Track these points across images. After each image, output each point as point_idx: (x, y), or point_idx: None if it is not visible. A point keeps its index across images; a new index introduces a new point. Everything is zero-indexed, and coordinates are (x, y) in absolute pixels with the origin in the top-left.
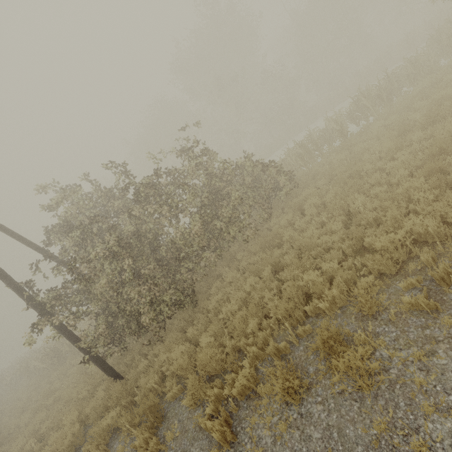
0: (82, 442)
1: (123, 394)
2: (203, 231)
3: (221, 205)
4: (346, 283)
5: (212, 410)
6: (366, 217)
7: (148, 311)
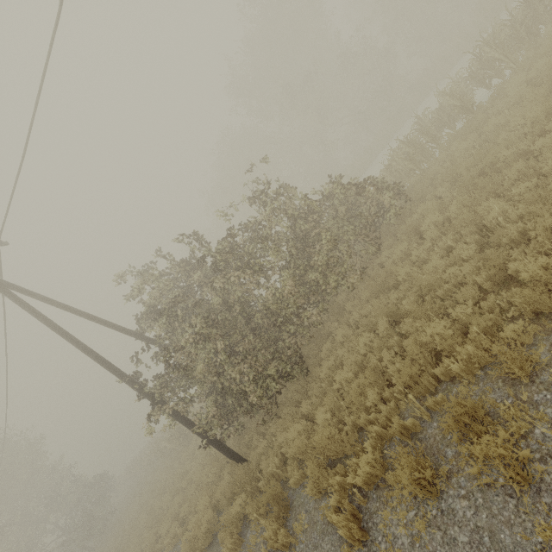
0: (218, 528)
1: (246, 479)
2: (297, 286)
3: (312, 252)
4: (487, 332)
5: (337, 501)
6: (509, 232)
7: (254, 389)
